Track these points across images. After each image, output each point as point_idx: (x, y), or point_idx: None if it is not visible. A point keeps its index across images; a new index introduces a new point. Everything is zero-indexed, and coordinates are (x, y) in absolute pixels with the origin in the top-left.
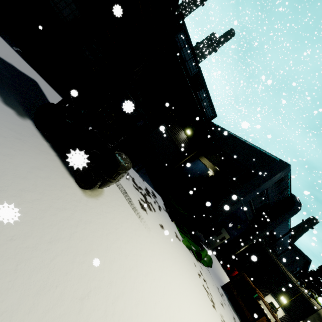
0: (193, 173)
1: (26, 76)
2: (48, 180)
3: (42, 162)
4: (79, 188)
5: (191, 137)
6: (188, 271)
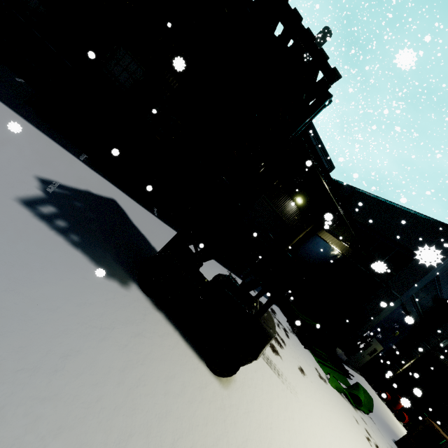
0: (313, 258)
1: (105, 200)
2: (185, 393)
3: (169, 359)
4: (214, 376)
5: (304, 206)
6: (357, 444)
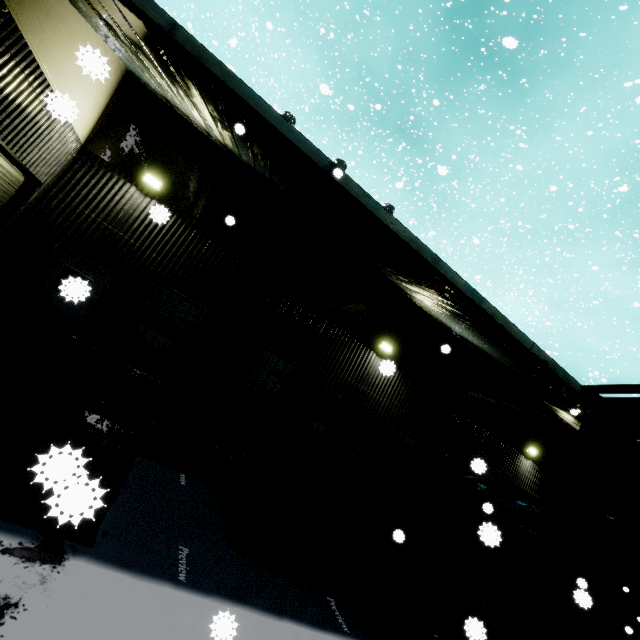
0: None
1: None
2: None
3: None
4: None
5: (540, 455)
6: None
